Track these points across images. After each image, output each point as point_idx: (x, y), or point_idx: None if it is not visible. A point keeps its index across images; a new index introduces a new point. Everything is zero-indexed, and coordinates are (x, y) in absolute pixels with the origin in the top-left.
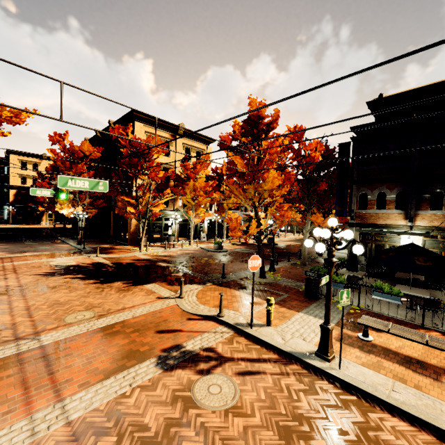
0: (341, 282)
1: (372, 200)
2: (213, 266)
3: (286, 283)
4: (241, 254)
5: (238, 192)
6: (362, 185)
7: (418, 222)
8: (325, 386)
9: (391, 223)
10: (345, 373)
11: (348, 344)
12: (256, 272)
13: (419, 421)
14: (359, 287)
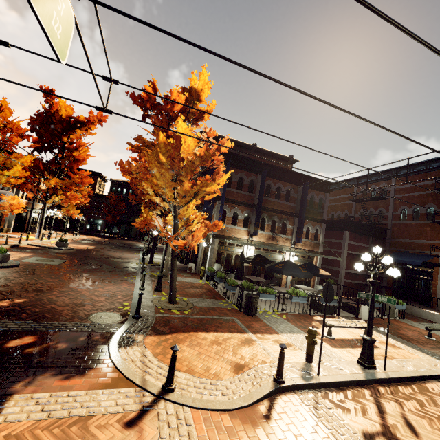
0: (273, 293)
1: (230, 217)
2: (62, 299)
3: (203, 303)
4: (57, 269)
5: (175, 183)
6: (225, 203)
7: (254, 238)
8: (406, 390)
9: (239, 237)
10: (390, 371)
11: (340, 347)
12: (150, 297)
13: (429, 377)
14: (280, 295)
